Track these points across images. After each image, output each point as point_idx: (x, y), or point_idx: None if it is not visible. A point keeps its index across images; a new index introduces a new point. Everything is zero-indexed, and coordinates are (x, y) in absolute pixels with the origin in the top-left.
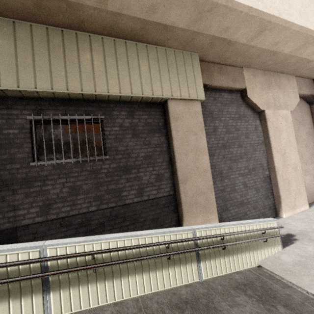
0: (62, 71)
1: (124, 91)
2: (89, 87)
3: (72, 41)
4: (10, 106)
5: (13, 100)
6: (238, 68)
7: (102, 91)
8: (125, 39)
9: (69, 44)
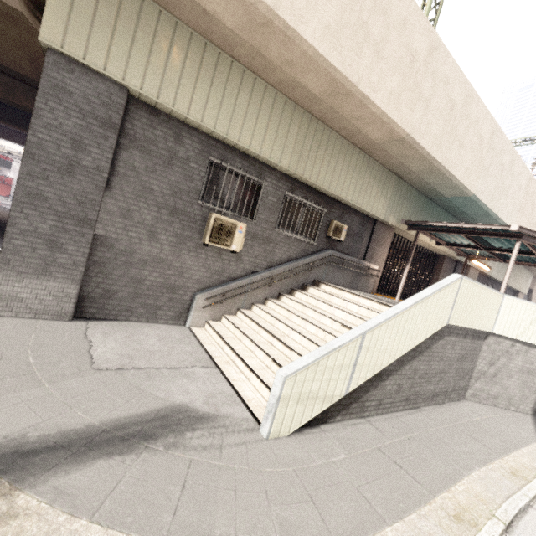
0: (512, 278)
1: (516, 288)
2: (513, 285)
3: (517, 268)
4: (496, 285)
5: (497, 283)
6: (535, 279)
7: (513, 287)
8: (525, 267)
9: (516, 269)
